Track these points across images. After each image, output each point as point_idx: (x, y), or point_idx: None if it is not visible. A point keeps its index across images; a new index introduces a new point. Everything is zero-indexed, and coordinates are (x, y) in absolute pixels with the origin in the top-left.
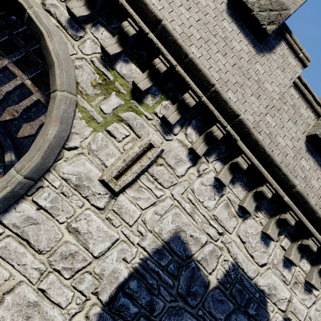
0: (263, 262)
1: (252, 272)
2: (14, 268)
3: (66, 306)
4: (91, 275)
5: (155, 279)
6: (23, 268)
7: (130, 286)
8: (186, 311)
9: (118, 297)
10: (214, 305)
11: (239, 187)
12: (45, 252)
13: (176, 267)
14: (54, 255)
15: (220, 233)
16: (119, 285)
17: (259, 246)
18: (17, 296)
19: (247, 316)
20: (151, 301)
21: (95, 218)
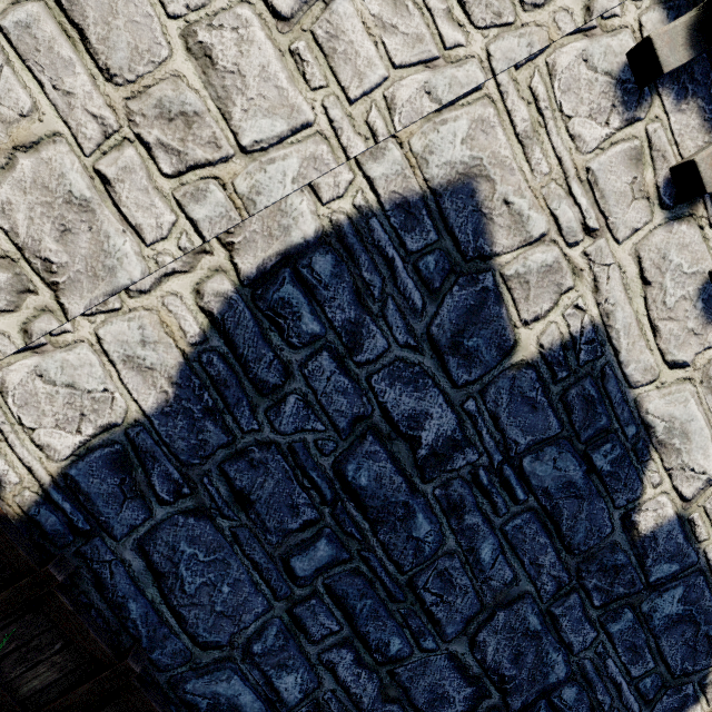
0: (679, 356)
1: (640, 368)
2: (43, 93)
3: (155, 242)
4: (225, 191)
5: (381, 276)
6: (65, 101)
7: (315, 264)
8: (436, 387)
9: (279, 279)
10: (512, 405)
11: (694, 115)
12: (122, 83)
13: (443, 268)
14: (143, 100)
15: (589, 229)
16: (287, 251)
17: (685, 309)
18: (45, 168)
19: (585, 466)
20: (358, 324)
21: (261, 39)
